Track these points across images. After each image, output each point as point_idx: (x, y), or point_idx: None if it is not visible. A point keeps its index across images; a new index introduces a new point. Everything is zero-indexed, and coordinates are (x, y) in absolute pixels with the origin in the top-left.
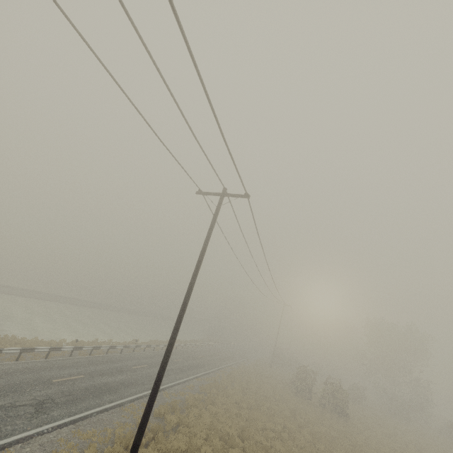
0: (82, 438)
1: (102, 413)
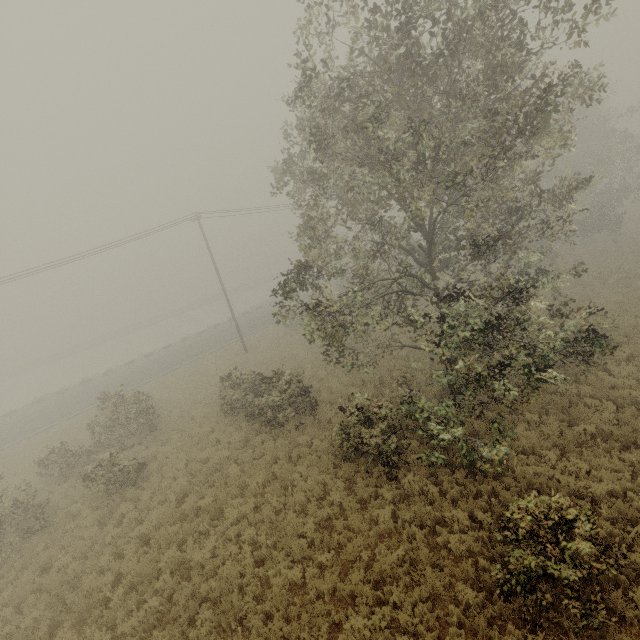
0: None
1: None
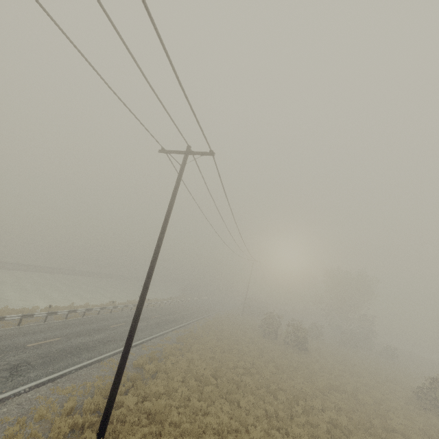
0: (61, 393)
1: (81, 369)
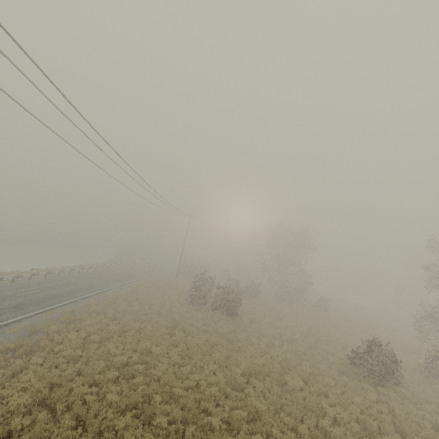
0: None
1: None
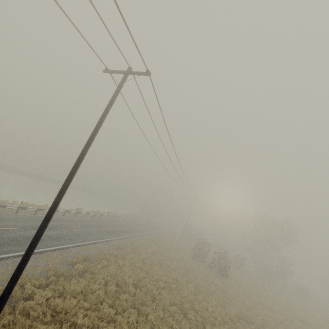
0: None
1: (20, 257)
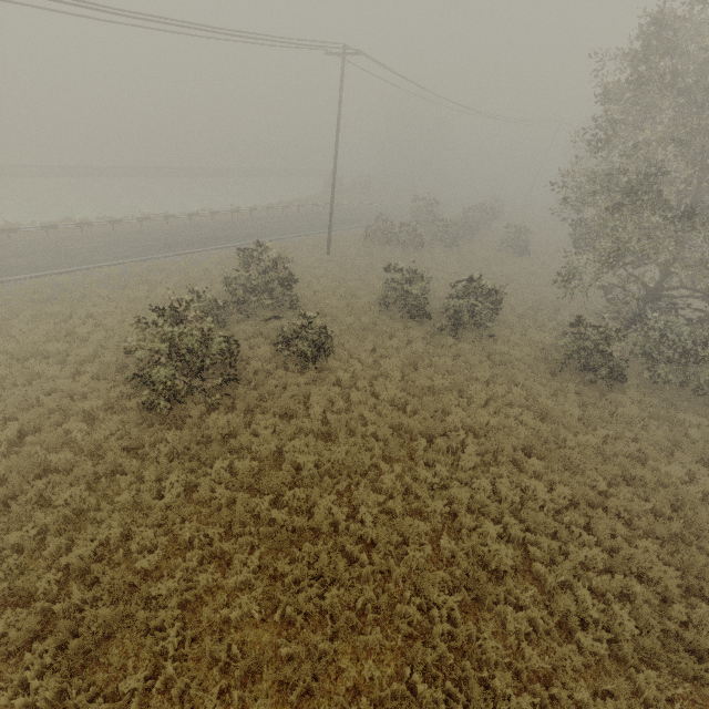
0: None
1: None
